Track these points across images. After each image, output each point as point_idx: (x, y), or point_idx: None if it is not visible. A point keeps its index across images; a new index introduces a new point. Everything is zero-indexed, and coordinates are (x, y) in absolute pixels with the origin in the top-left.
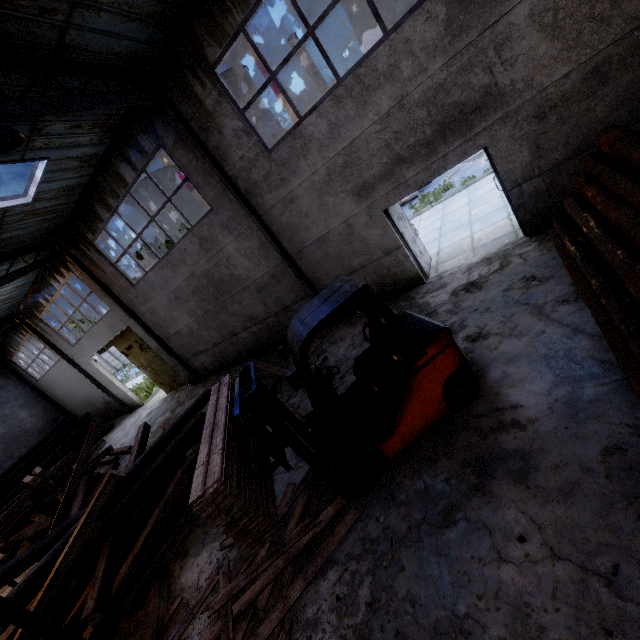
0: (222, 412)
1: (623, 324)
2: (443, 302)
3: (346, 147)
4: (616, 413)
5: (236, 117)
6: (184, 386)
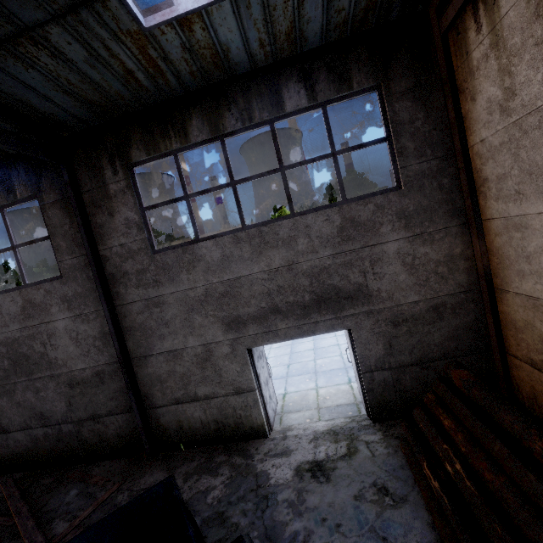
0: None
1: None
2: (285, 482)
3: (231, 279)
4: None
5: (135, 210)
6: None
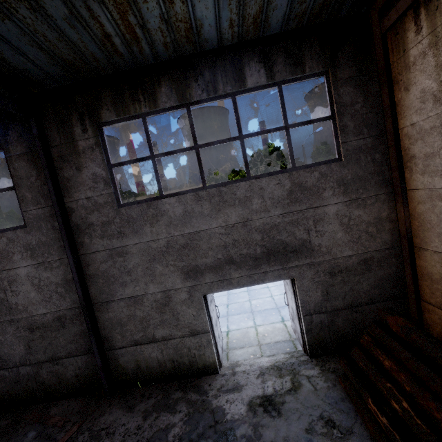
0: None
1: None
2: (241, 417)
3: (191, 233)
4: None
5: (102, 166)
6: None
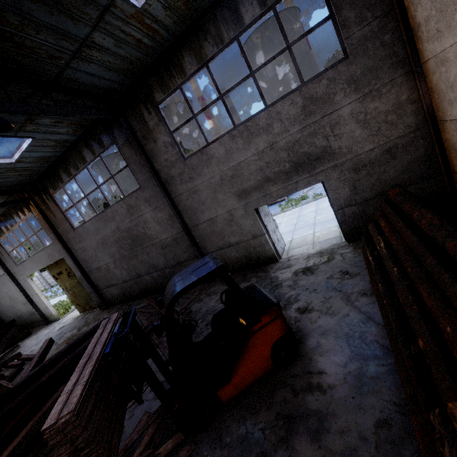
0: (100, 346)
1: (394, 322)
2: (287, 278)
3: (235, 165)
4: (388, 391)
5: (167, 135)
6: (94, 309)
